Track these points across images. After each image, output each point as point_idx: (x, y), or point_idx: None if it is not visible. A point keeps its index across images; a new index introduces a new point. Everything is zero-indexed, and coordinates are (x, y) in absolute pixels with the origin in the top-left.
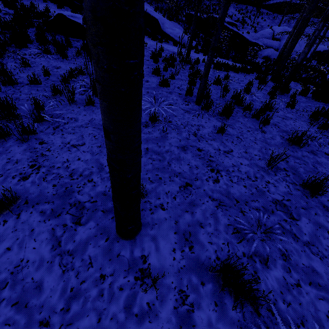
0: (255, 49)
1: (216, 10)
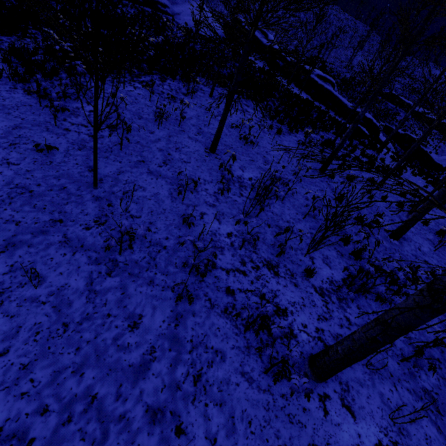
0: (444, 170)
1: (403, 125)
